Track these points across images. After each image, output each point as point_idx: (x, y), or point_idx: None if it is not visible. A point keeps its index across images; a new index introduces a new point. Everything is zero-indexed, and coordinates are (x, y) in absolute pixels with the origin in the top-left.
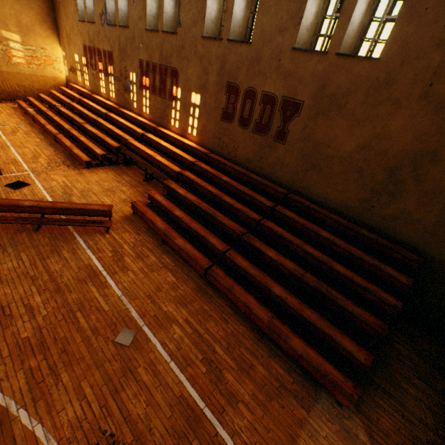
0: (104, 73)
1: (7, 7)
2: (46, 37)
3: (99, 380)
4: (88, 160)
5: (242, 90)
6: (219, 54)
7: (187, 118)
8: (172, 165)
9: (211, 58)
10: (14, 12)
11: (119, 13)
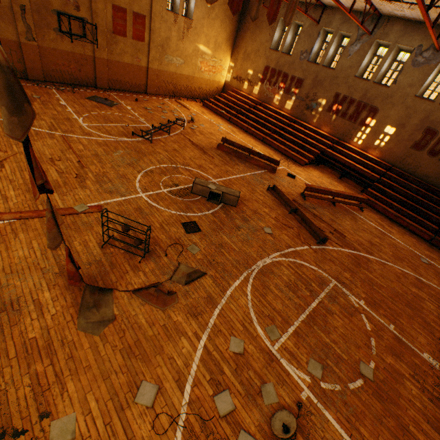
0: (284, 91)
1: (214, 31)
2: (225, 52)
3: (432, 274)
4: (307, 161)
5: (439, 134)
6: (427, 109)
7: (373, 140)
8: (370, 172)
9: (417, 110)
10: (216, 34)
11: (326, 57)
